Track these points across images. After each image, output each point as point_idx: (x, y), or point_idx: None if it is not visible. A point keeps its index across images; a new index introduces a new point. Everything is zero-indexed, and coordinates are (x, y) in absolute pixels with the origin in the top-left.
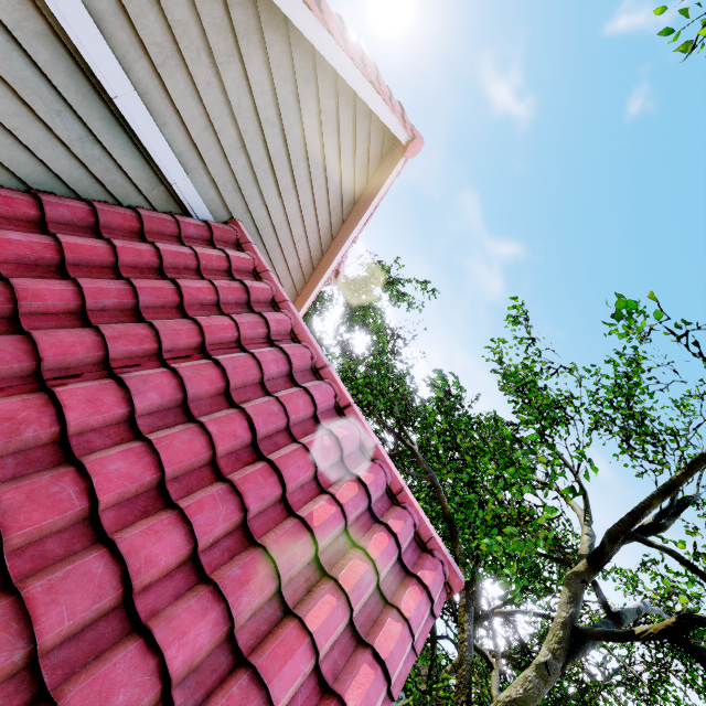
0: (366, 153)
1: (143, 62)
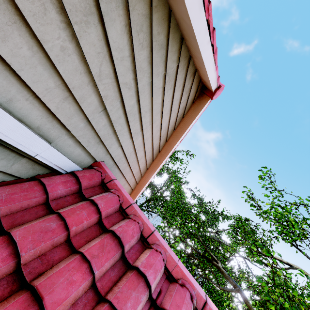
0: (186, 99)
1: None
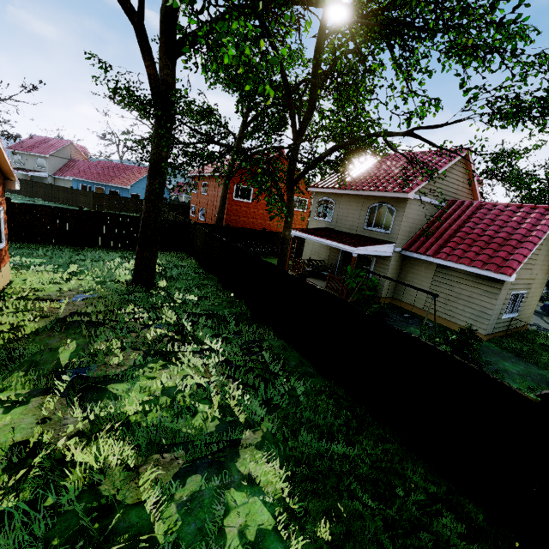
0: (460, 162)
1: (429, 195)
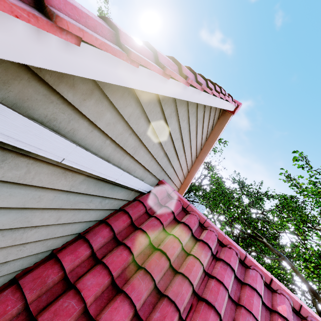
0: (212, 121)
1: (126, 157)
